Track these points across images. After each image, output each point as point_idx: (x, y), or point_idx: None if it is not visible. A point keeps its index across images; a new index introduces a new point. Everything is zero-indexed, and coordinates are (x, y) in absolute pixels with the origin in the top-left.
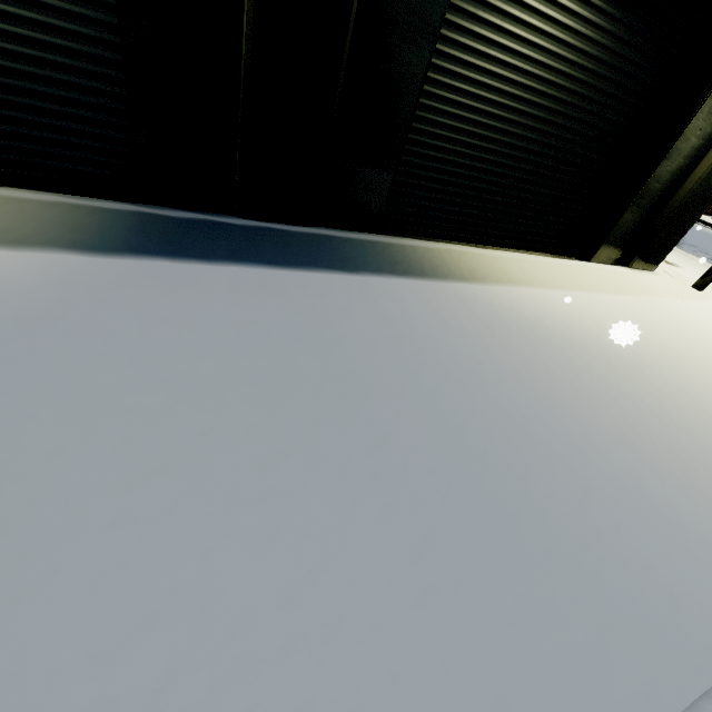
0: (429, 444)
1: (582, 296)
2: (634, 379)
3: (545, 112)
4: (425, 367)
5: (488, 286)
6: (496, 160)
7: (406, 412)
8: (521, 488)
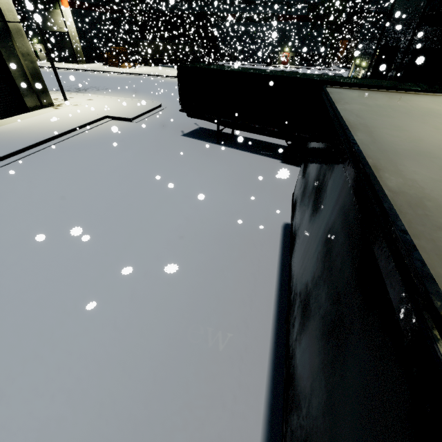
0: None
1: (20, 121)
2: (25, 130)
3: None
4: None
5: None
6: None
7: None
8: None
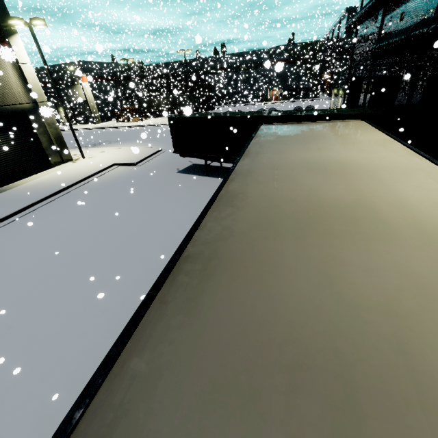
0: (10, 201)
1: (45, 176)
2: (49, 182)
3: (5, 153)
4: (8, 198)
5: (20, 185)
6: (4, 165)
7: (6, 201)
8: (23, 198)
